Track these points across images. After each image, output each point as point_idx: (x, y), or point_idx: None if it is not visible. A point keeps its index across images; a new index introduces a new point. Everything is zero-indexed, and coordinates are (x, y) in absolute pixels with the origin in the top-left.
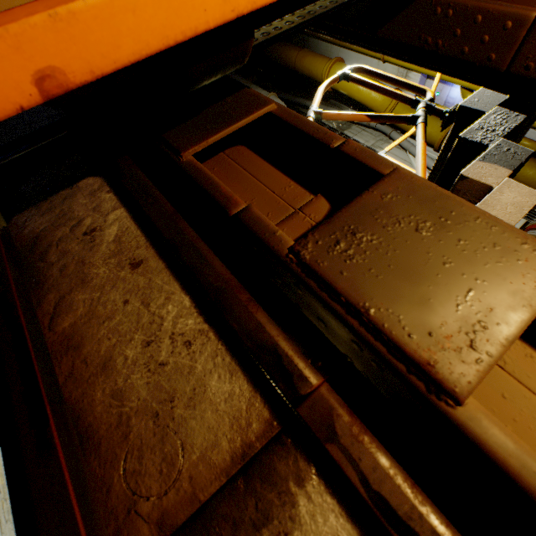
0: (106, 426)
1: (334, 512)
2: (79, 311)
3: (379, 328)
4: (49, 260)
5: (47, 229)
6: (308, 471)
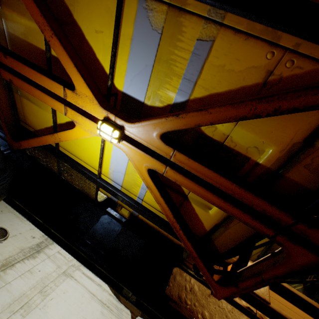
0: None
1: None
2: (208, 316)
3: (257, 295)
4: (189, 303)
5: (179, 293)
6: None
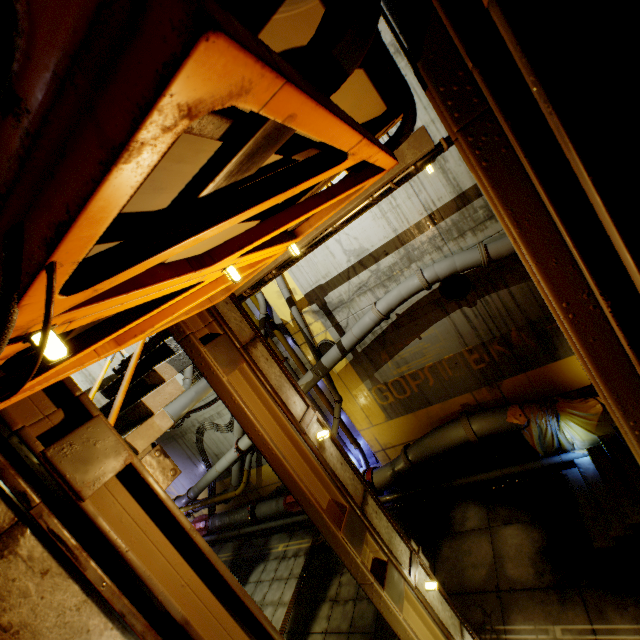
0: None
1: (34, 540)
2: None
3: (69, 481)
4: None
5: None
6: (27, 530)
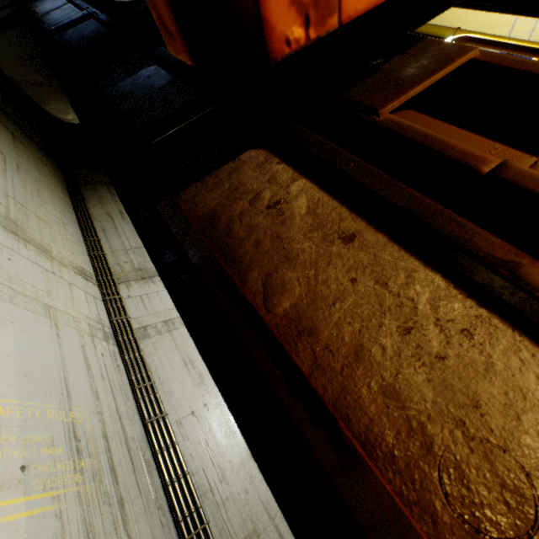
0: (392, 433)
1: None
2: (295, 291)
3: None
4: (237, 236)
5: (221, 204)
6: None
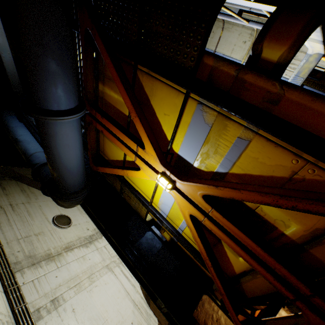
0: None
1: None
2: None
3: None
4: None
5: (205, 319)
6: None
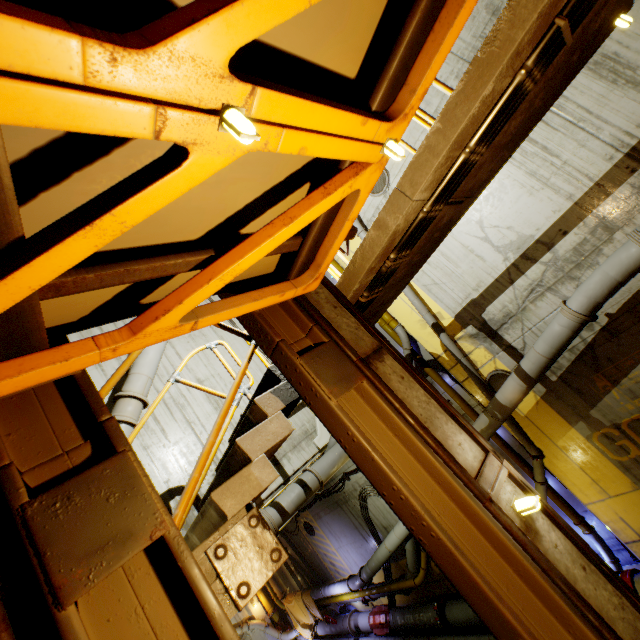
0: None
1: None
2: None
3: (46, 565)
4: None
5: None
6: None
